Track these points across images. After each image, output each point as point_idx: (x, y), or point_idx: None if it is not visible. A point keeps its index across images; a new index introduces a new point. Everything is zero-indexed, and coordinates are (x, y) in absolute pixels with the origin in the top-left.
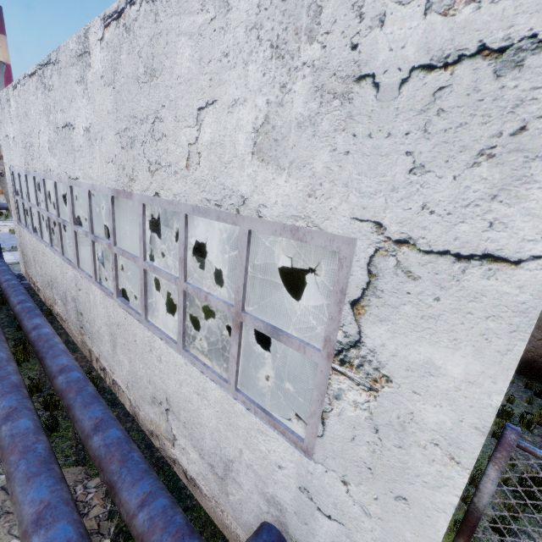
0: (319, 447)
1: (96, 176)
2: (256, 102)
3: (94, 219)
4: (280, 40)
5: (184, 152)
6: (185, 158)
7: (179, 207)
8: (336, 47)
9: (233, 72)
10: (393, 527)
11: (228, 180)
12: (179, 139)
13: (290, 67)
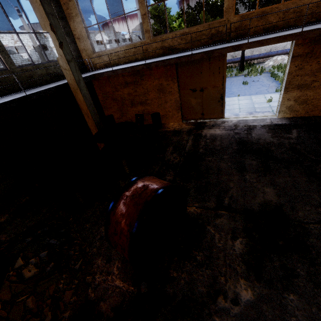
0: None
1: None
2: None
3: None
4: None
5: None
6: None
7: None
8: None
9: None
10: None
11: None
12: None
13: None
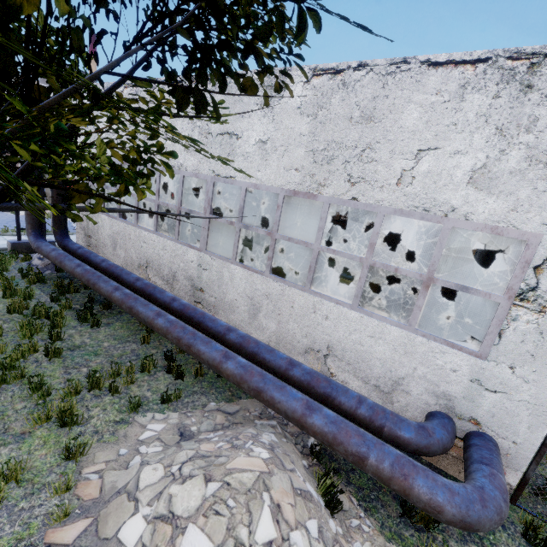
0: (494, 351)
1: (266, 178)
2: (476, 155)
3: (244, 211)
4: (504, 127)
5: (396, 174)
6: (396, 178)
7: (378, 209)
8: (545, 140)
9: (459, 135)
10: (544, 383)
11: (440, 196)
12: (392, 165)
13: (509, 142)
